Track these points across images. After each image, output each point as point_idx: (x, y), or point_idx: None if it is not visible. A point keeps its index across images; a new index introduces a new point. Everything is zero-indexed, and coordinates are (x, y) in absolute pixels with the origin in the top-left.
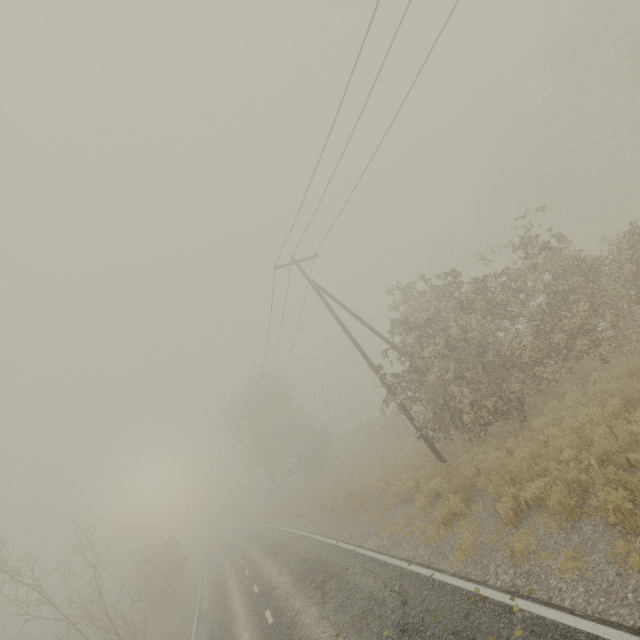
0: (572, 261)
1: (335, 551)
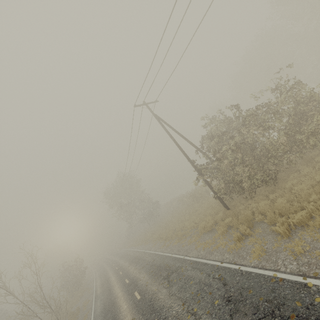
0: (309, 93)
1: (171, 259)
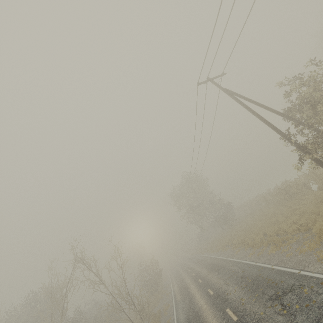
0: None
1: (274, 272)
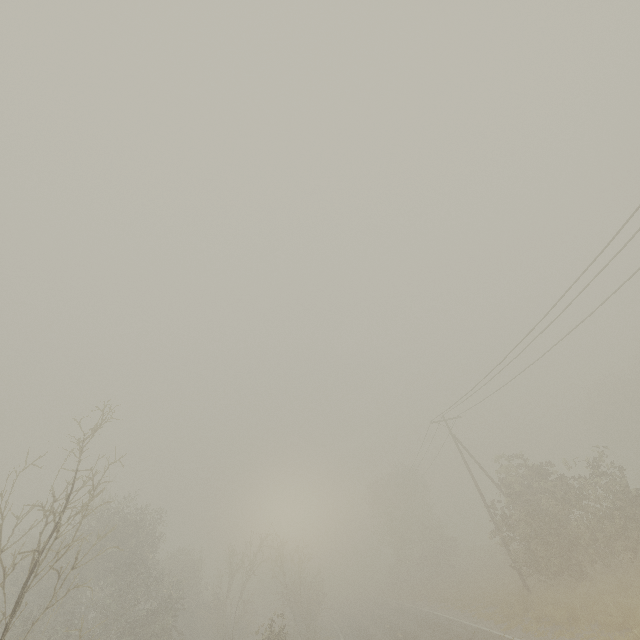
0: (617, 490)
1: (444, 618)
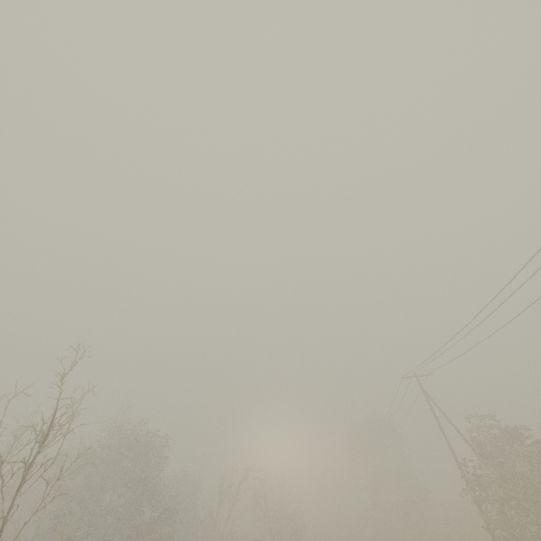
0: None
1: None
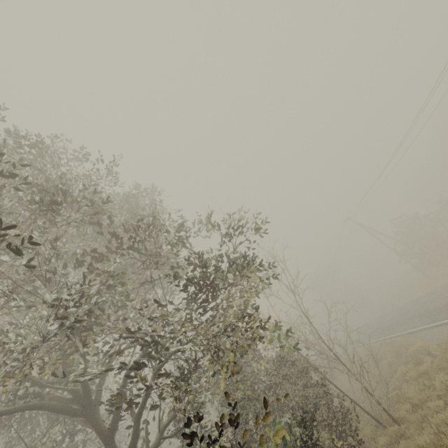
0: None
1: (392, 309)
